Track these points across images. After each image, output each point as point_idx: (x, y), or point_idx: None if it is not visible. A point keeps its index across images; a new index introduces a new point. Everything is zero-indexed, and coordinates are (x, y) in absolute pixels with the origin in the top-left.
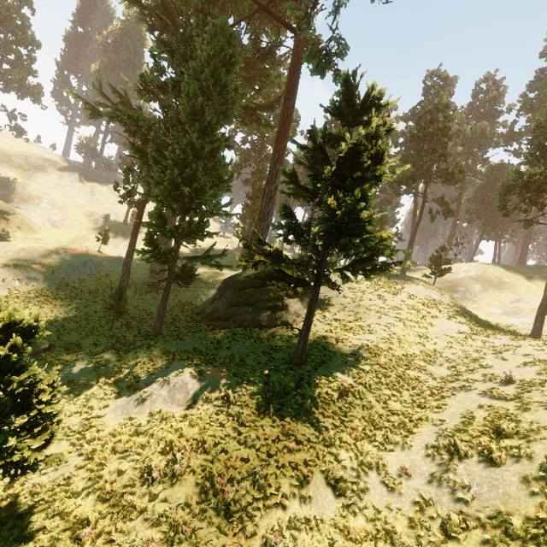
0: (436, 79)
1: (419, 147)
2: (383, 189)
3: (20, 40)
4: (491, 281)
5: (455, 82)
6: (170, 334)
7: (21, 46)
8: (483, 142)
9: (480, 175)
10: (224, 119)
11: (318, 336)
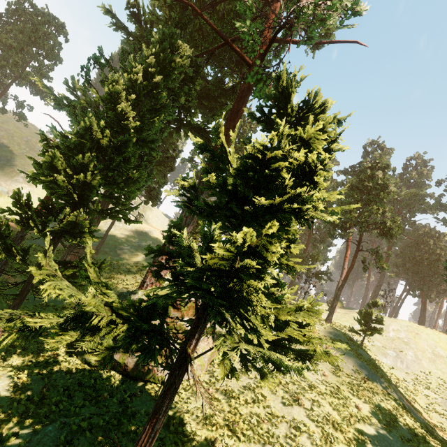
0: (375, 147)
1: (357, 196)
2: (319, 227)
3: (48, 55)
4: (425, 350)
5: (392, 152)
6: (3, 359)
7: (48, 59)
8: (413, 206)
9: (408, 234)
10: (150, 118)
11: (186, 430)
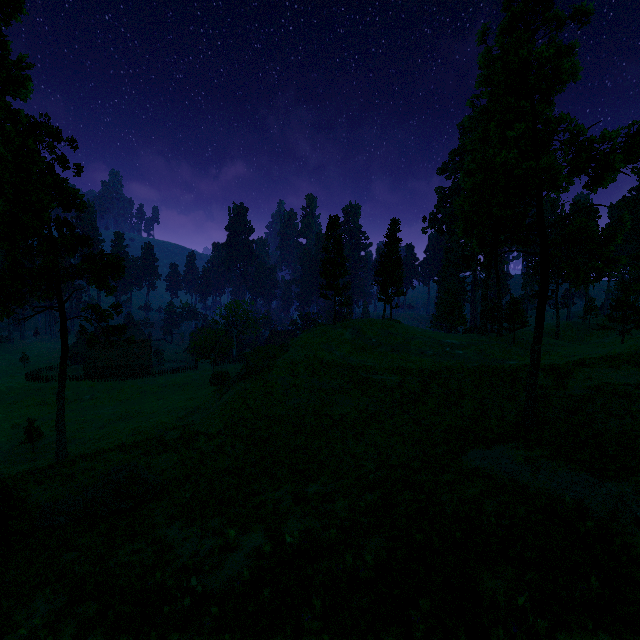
0: None
1: None
2: None
3: None
4: None
5: None
6: None
7: None
8: None
9: None
10: None
11: None
